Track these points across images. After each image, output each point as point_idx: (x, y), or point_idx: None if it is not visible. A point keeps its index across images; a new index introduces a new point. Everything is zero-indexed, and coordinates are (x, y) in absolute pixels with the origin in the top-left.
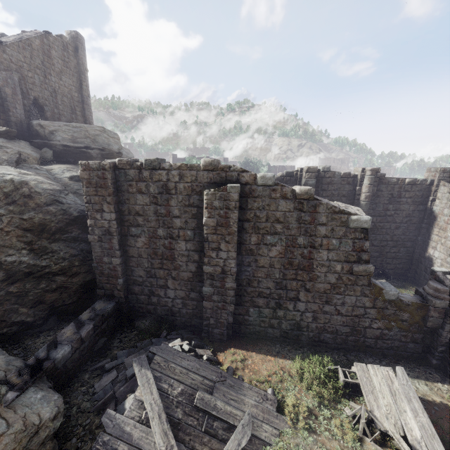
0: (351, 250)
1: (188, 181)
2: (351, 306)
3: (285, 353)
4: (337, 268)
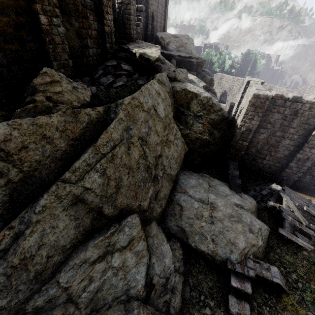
0: None
1: (313, 111)
2: None
3: None
4: None
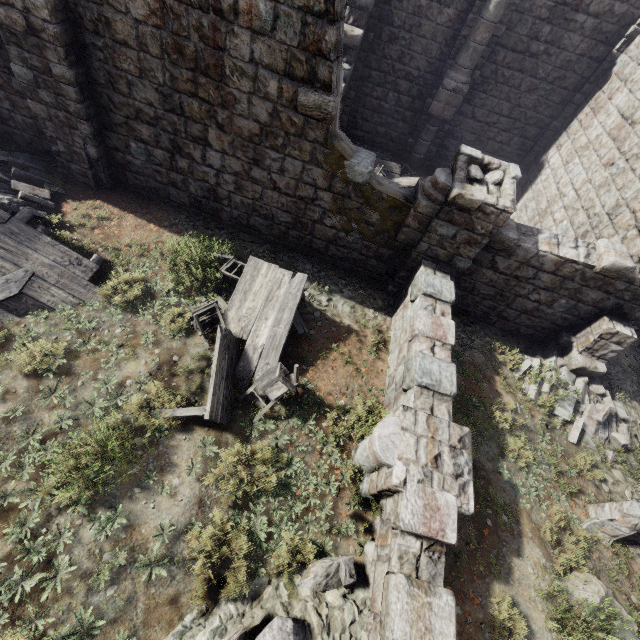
0: (298, 46)
1: None
2: (295, 179)
3: (184, 228)
4: (271, 90)
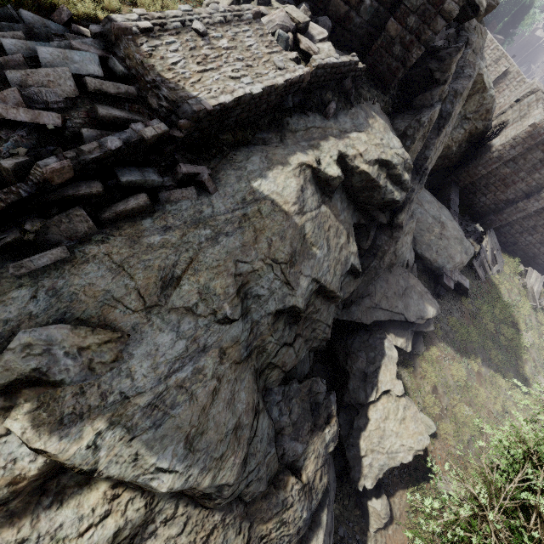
0: None
1: None
2: None
3: (501, 249)
4: None
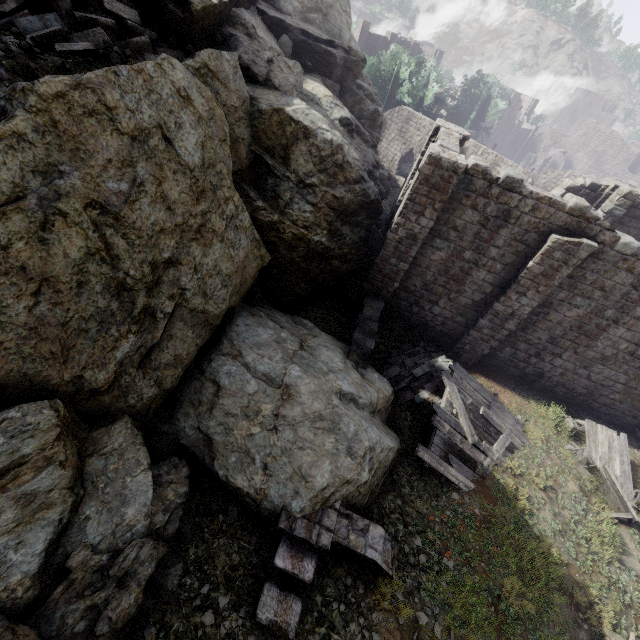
0: None
1: (539, 216)
2: (605, 377)
3: (519, 391)
4: (621, 347)
